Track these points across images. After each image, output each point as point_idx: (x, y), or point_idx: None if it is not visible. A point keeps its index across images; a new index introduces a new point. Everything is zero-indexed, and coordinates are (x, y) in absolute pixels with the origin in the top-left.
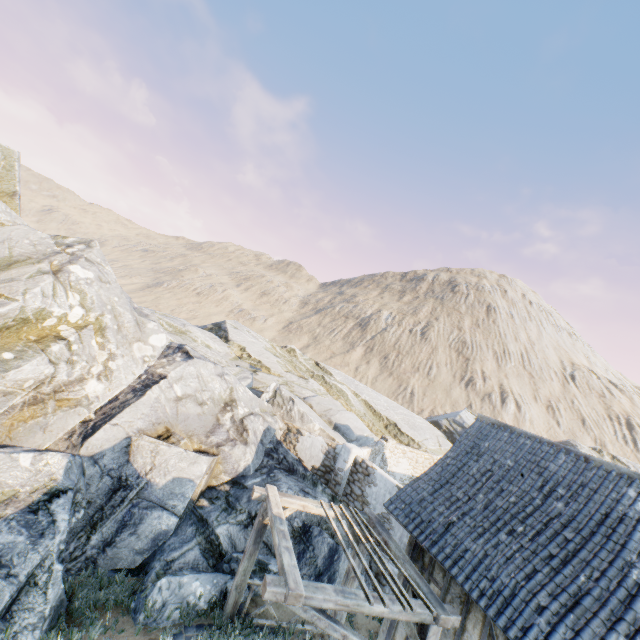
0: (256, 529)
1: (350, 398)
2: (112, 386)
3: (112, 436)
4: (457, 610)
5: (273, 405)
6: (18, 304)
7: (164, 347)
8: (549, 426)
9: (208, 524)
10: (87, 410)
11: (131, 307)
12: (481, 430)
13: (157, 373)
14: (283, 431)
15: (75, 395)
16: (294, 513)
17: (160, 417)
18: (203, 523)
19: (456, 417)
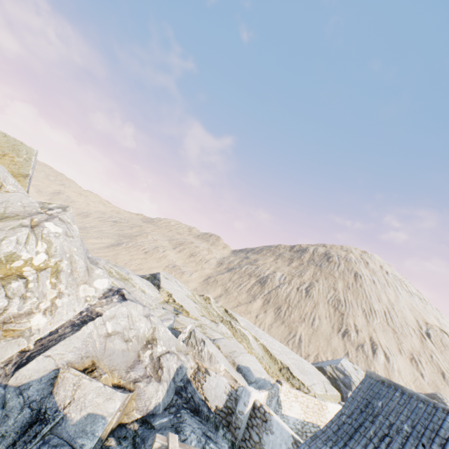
0: None
1: (251, 341)
2: (54, 320)
3: (42, 367)
4: None
5: (187, 345)
6: None
7: (105, 289)
8: (415, 377)
9: None
10: (27, 341)
11: (85, 256)
12: (372, 387)
13: (95, 311)
14: (193, 369)
15: (20, 326)
16: None
17: (89, 351)
18: None
19: (338, 364)
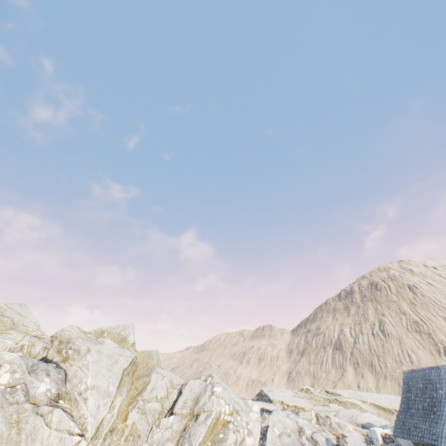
0: None
1: (361, 406)
2: (255, 437)
3: None
4: None
5: (320, 425)
6: (215, 411)
7: (259, 410)
8: None
9: None
10: None
11: (238, 396)
12: (406, 377)
13: (263, 426)
14: (335, 440)
15: None
16: None
17: None
18: None
19: None
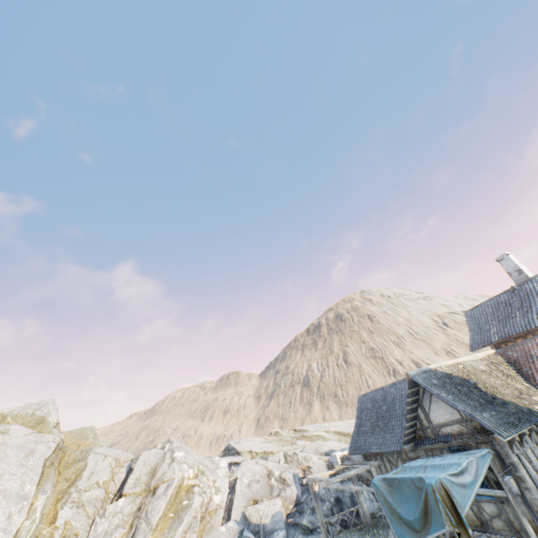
0: (313, 495)
1: (325, 436)
2: (223, 493)
3: (237, 514)
4: (382, 464)
5: (288, 463)
6: (177, 478)
7: (227, 465)
8: None
9: (298, 524)
10: (222, 509)
11: (204, 456)
12: (360, 401)
13: (232, 480)
14: (302, 473)
15: (213, 506)
16: (328, 496)
17: (247, 497)
18: (296, 525)
19: None
